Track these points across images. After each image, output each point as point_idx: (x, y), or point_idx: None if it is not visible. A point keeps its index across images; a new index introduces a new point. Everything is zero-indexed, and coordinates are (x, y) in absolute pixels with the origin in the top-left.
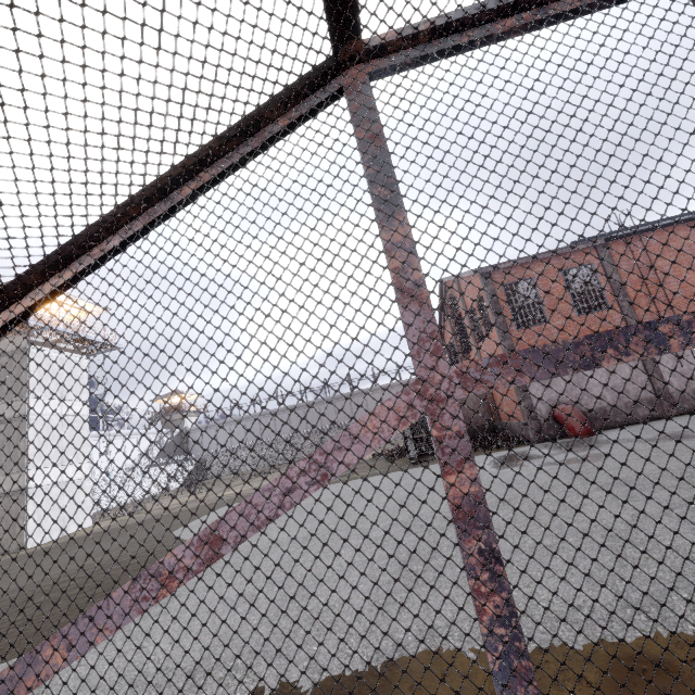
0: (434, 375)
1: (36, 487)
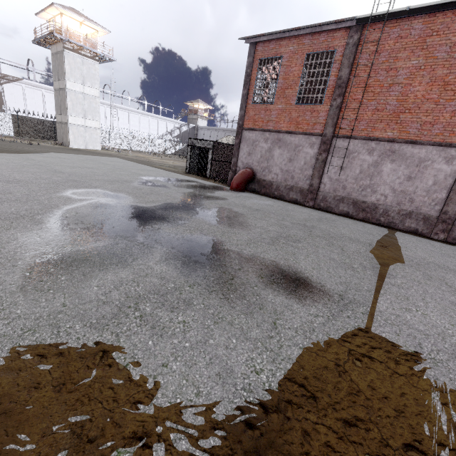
0: None
1: (72, 124)
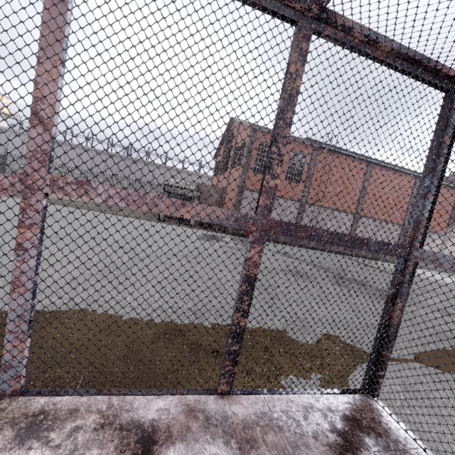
0: (36, 174)
1: None
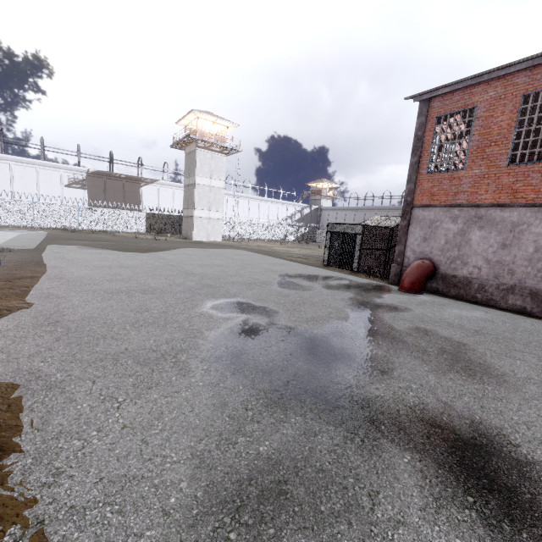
0: None
1: (197, 217)
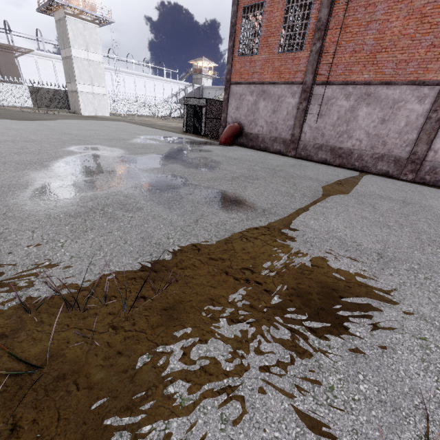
0: None
1: (82, 92)
